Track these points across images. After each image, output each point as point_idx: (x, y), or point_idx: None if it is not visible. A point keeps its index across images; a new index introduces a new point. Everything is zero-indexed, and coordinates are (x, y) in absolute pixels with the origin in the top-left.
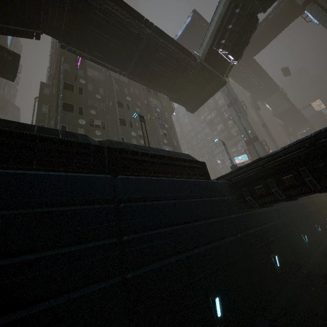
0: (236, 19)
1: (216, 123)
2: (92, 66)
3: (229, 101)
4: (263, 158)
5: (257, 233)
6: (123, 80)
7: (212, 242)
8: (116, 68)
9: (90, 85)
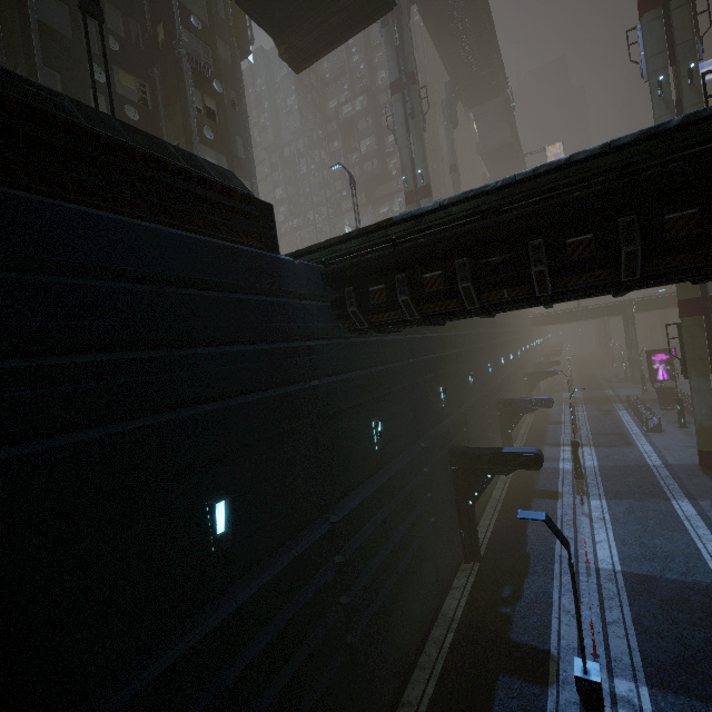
0: None
1: (362, 132)
2: None
3: (397, 75)
4: (396, 220)
5: (357, 381)
6: None
7: (241, 395)
8: None
9: None
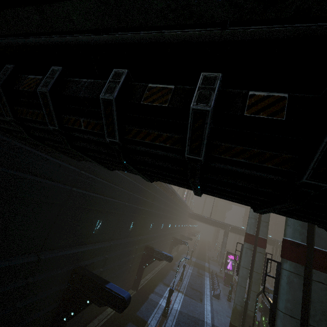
0: None
1: None
2: None
3: None
4: None
5: None
6: None
7: None
8: None
9: None
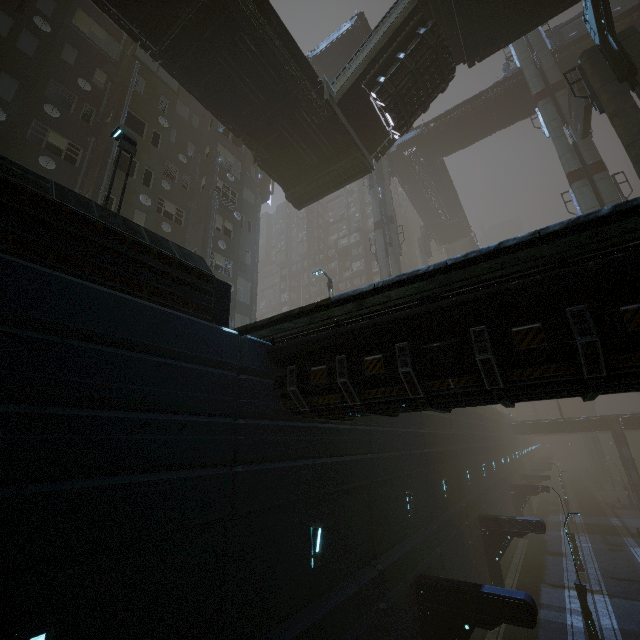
0: (416, 46)
1: (354, 257)
2: (97, 14)
3: (380, 218)
4: (333, 300)
5: (294, 472)
6: (166, 80)
7: (130, 474)
8: (132, 26)
9: (71, 50)
